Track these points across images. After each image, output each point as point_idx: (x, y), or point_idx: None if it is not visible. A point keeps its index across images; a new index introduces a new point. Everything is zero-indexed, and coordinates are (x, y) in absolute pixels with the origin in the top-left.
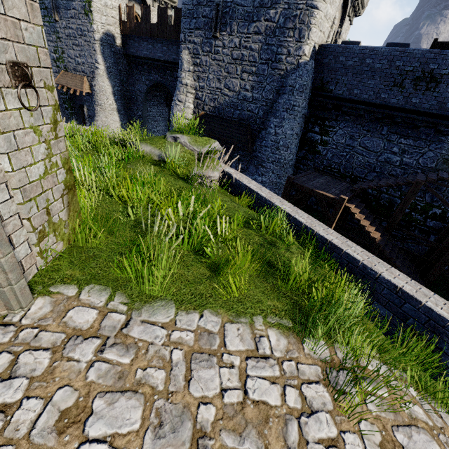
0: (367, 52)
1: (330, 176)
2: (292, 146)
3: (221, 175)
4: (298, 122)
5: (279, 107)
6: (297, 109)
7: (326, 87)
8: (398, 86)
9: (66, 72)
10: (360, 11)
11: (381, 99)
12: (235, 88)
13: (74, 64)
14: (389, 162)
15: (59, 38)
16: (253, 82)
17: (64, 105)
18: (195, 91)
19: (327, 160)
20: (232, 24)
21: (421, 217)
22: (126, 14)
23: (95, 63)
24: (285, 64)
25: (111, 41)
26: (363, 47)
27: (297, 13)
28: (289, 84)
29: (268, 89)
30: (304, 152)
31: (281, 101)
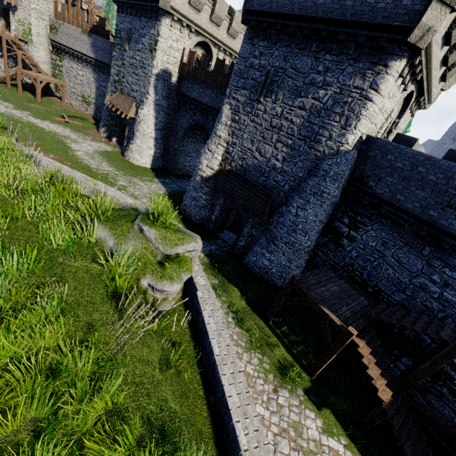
0: (421, 159)
1: (347, 281)
2: (312, 233)
3: (189, 281)
4: (325, 209)
5: (307, 188)
6: (326, 196)
7: (366, 181)
8: (453, 208)
9: (121, 94)
10: (426, 105)
11: (428, 216)
12: (266, 154)
13: (129, 89)
14: (424, 289)
15: (124, 65)
16: (286, 154)
17: (111, 121)
18: (227, 145)
19: (350, 258)
20: (278, 93)
21: (455, 373)
22: (188, 57)
23: (146, 93)
24: (323, 147)
25: (167, 78)
26: (418, 152)
27: (348, 100)
28: (323, 168)
29: (300, 166)
30: (327, 240)
31: (311, 183)
